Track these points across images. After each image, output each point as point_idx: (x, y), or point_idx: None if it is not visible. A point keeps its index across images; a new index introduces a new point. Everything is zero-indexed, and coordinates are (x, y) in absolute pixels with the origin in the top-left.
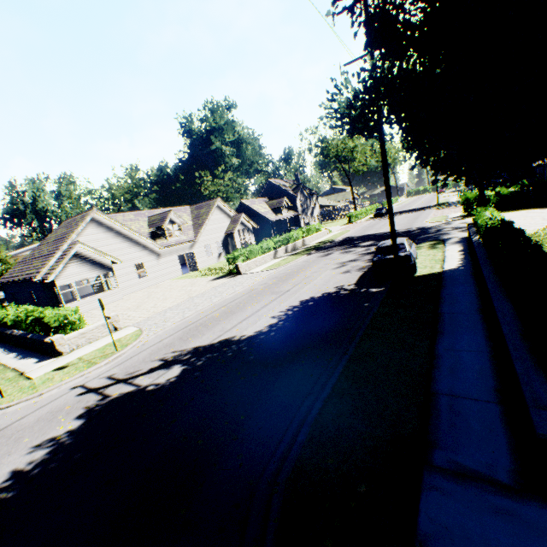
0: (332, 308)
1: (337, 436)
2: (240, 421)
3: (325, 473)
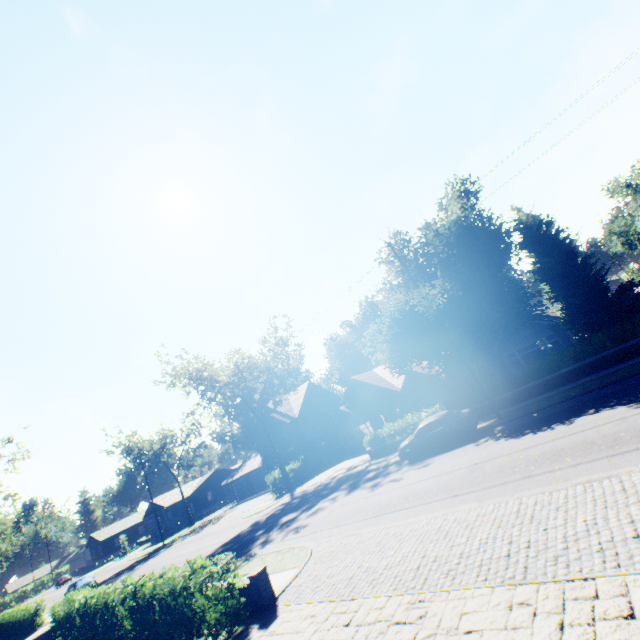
0: (544, 417)
1: None
2: None
3: None
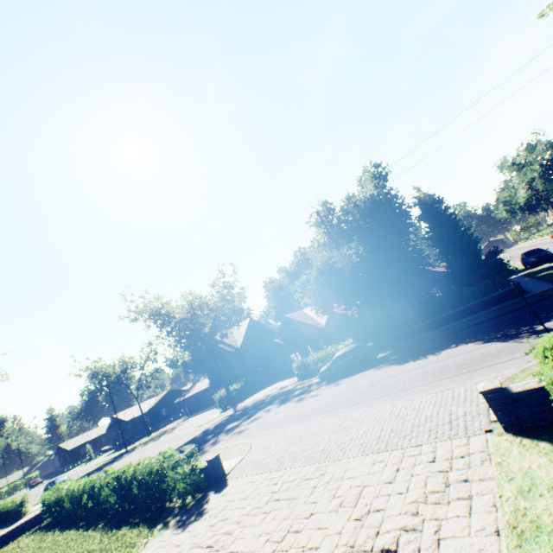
0: (423, 349)
1: (536, 298)
2: (552, 302)
3: (552, 291)
